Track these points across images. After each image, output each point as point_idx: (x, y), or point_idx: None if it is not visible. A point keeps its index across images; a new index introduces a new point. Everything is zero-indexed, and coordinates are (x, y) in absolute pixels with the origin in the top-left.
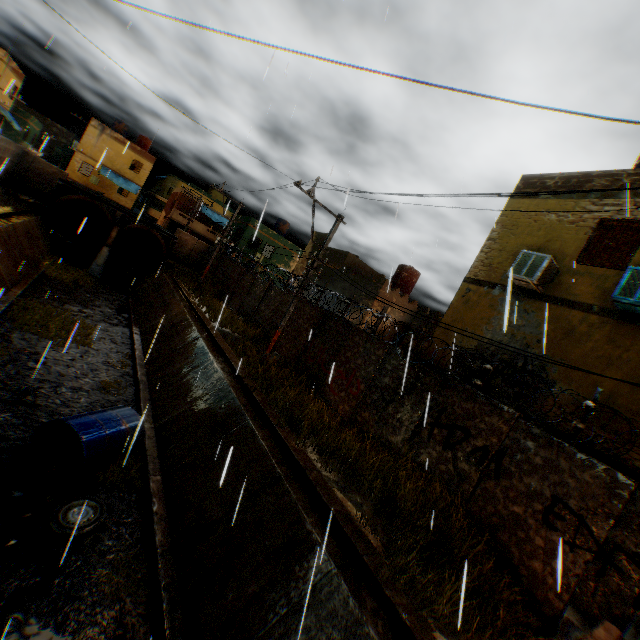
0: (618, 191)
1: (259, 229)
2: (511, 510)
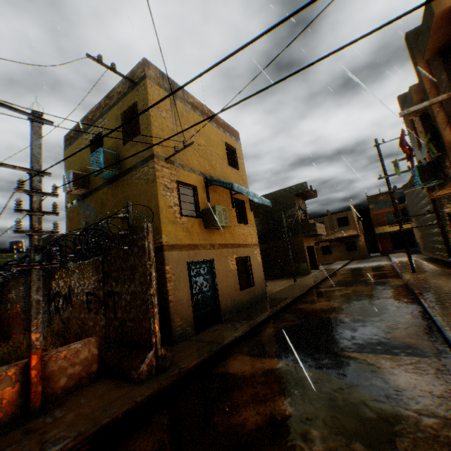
0: (91, 123)
1: None
2: (82, 318)
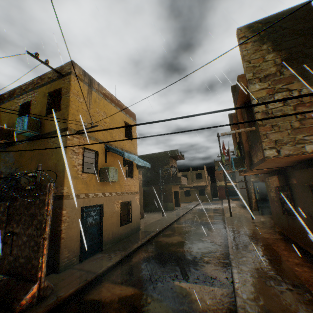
0: (23, 92)
1: None
2: None
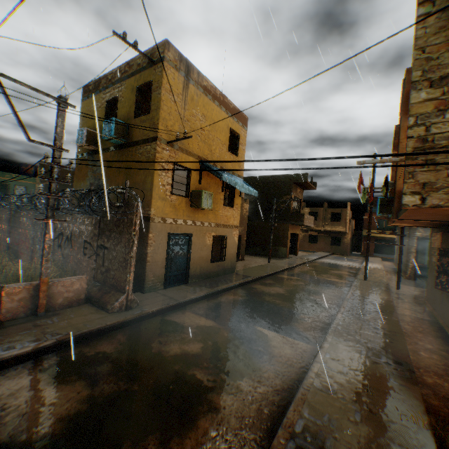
0: (109, 84)
1: (2, 176)
2: (78, 258)
